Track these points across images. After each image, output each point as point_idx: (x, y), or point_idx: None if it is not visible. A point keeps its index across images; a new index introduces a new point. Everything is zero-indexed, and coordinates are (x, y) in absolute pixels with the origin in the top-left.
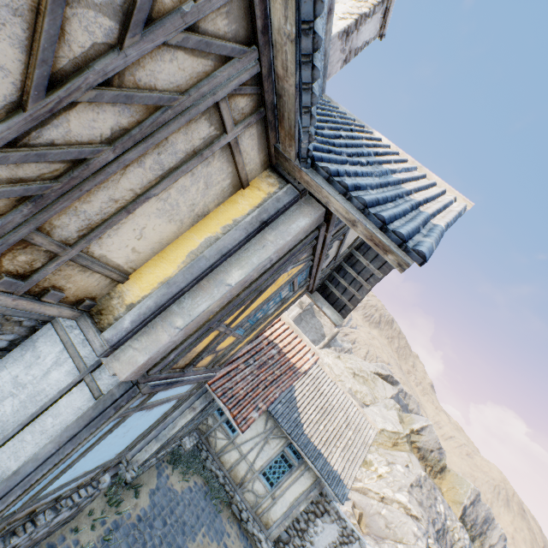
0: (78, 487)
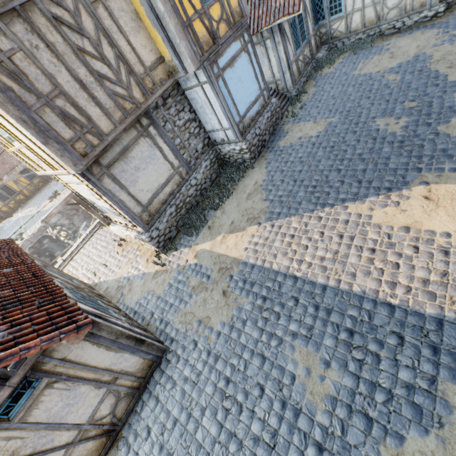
0: (262, 109)
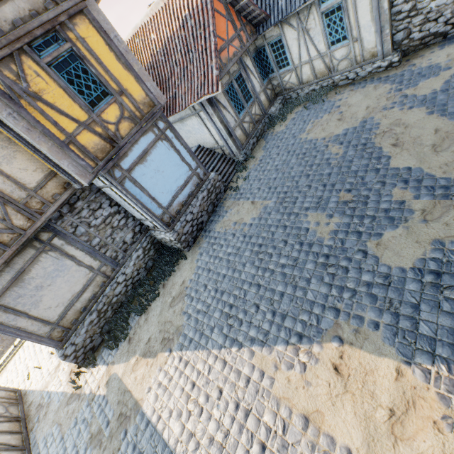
0: (197, 188)
